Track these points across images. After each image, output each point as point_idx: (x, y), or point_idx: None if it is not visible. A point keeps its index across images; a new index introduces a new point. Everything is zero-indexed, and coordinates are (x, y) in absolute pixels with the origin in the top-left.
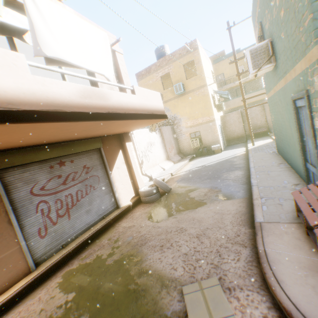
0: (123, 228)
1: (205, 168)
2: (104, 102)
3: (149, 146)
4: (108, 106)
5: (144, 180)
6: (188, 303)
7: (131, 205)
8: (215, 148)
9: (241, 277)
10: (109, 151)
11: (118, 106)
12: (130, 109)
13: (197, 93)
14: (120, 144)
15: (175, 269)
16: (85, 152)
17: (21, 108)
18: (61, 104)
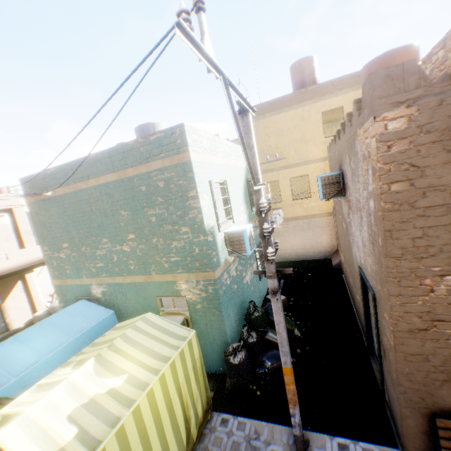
0: None
1: None
2: None
3: None
4: None
5: None
6: None
7: (23, 328)
8: None
9: None
10: (5, 285)
11: None
12: None
13: None
14: (21, 275)
15: None
16: None
17: None
18: None
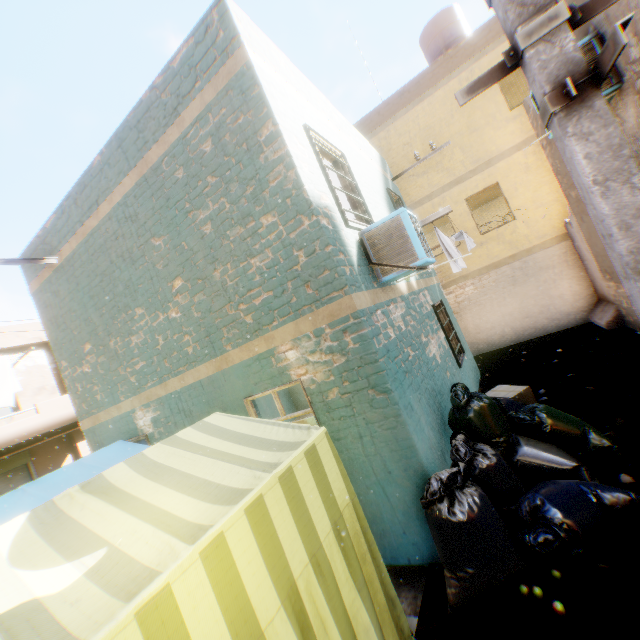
0: None
1: None
2: None
3: None
4: None
5: None
6: None
7: None
8: None
9: None
10: (47, 462)
11: (0, 443)
12: (24, 437)
13: None
14: (71, 446)
15: None
16: (2, 476)
17: None
18: None
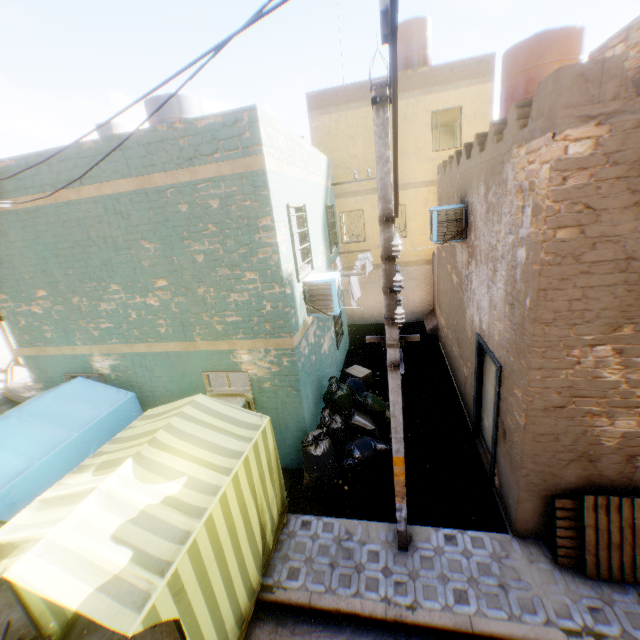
0: None
1: None
2: None
3: None
4: None
5: (21, 374)
6: None
7: None
8: None
9: None
10: None
11: None
12: None
13: None
14: None
15: None
16: None
17: None
18: None
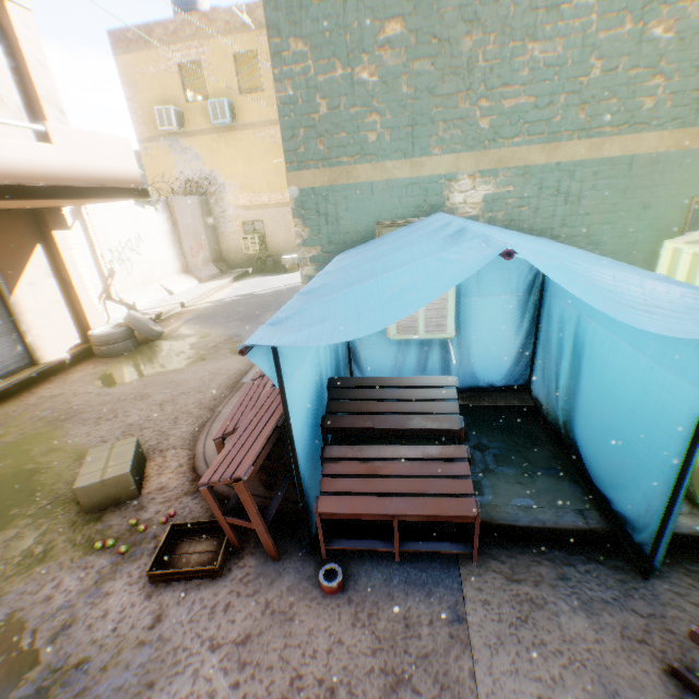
0: (41, 398)
1: (250, 300)
2: None
3: (133, 240)
4: None
5: (116, 312)
6: (88, 461)
7: (70, 360)
8: (289, 262)
9: (183, 440)
10: (6, 245)
11: (1, 169)
12: (37, 177)
13: (262, 135)
14: (39, 231)
15: (106, 442)
16: None
17: None
18: None
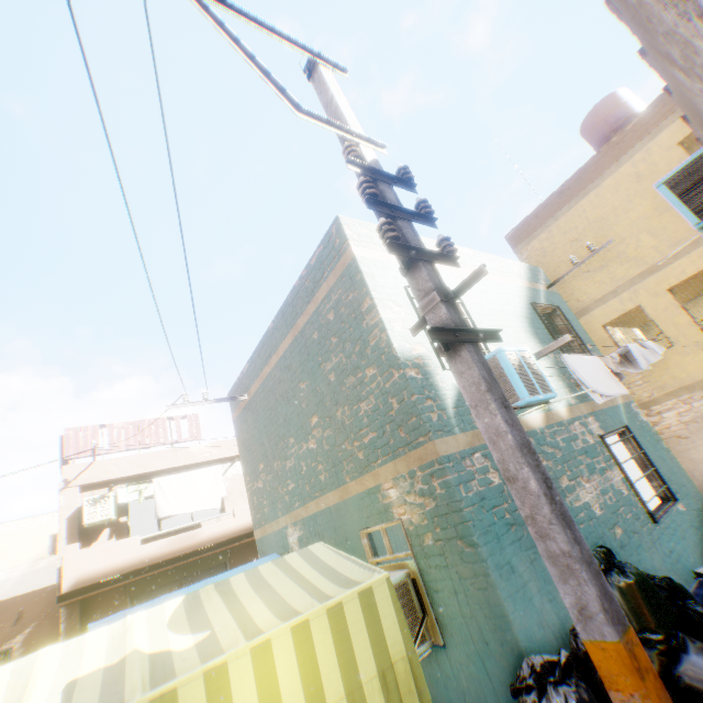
0: None
1: None
2: (192, 542)
3: None
4: (196, 544)
5: None
6: None
7: None
8: None
9: None
10: (238, 563)
11: (208, 539)
12: (223, 536)
13: None
14: (256, 551)
15: None
16: (208, 568)
17: (130, 570)
18: (154, 558)
